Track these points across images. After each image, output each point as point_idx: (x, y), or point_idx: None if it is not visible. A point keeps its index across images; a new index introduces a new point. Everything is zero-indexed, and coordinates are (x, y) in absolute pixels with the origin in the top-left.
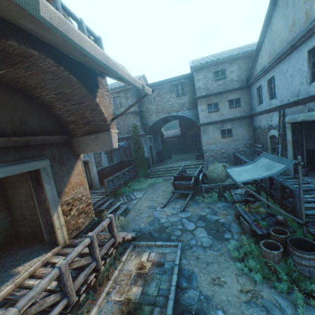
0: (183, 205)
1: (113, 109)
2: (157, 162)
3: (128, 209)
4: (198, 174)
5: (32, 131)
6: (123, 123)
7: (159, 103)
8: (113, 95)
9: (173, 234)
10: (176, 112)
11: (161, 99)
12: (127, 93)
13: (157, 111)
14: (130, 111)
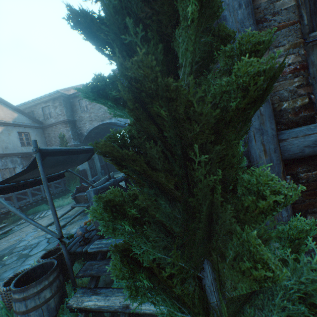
0: (65, 222)
1: (43, 119)
2: (101, 175)
3: (11, 232)
4: (103, 183)
5: None
6: (54, 134)
7: (91, 110)
8: (41, 105)
9: (3, 263)
10: (109, 119)
11: (93, 106)
12: (55, 102)
13: (90, 119)
14: (59, 121)
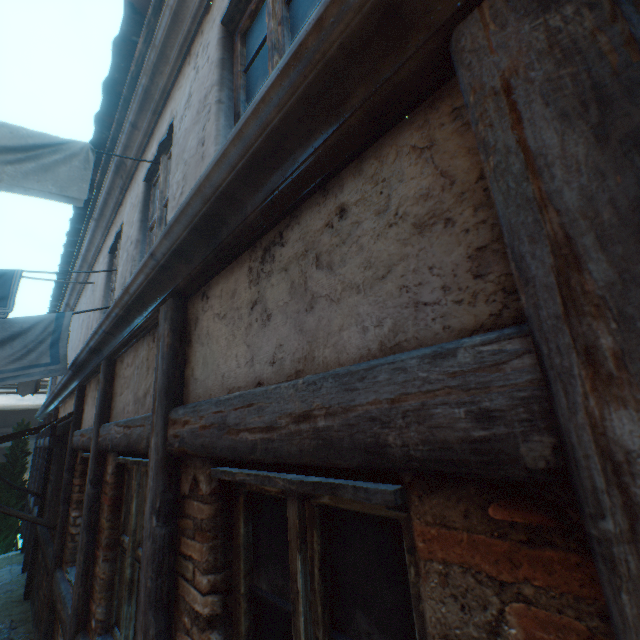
0: None
1: None
2: None
3: None
4: None
5: (36, 422)
6: None
7: None
8: None
9: None
10: None
11: None
12: None
13: None
14: None
